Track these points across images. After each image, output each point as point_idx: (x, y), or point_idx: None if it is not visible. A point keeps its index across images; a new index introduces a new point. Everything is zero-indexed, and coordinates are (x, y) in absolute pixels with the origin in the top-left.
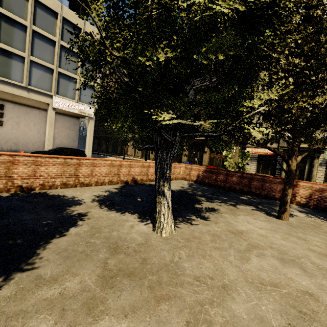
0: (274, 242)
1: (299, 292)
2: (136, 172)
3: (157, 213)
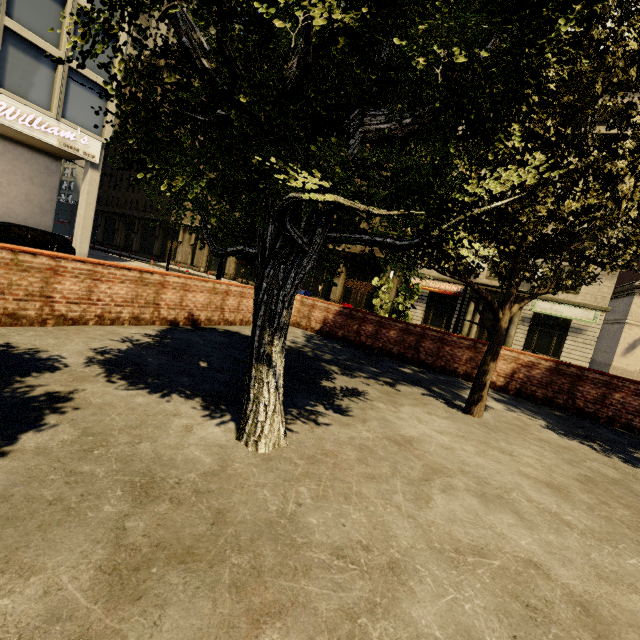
0: (465, 460)
1: (519, 562)
2: (198, 304)
3: (250, 403)
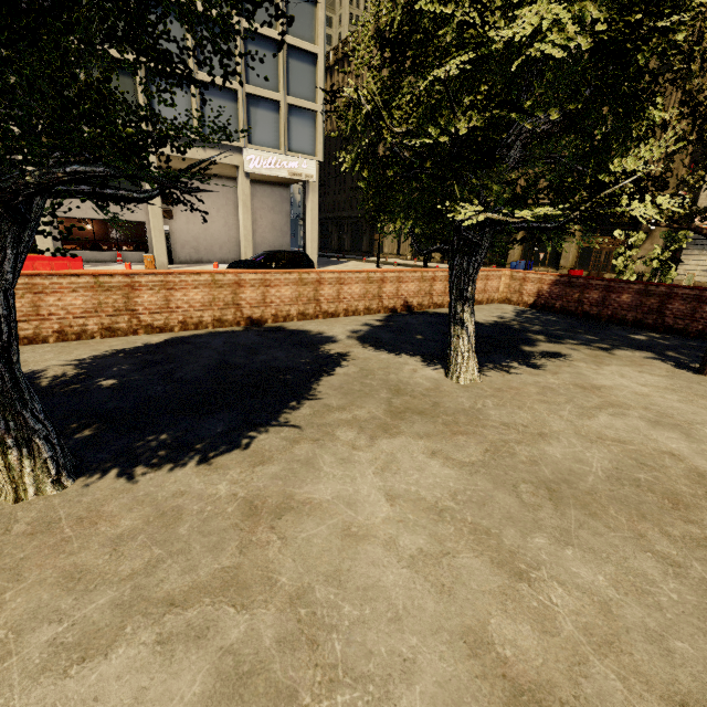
0: (657, 403)
1: (657, 451)
2: (410, 292)
3: (451, 352)
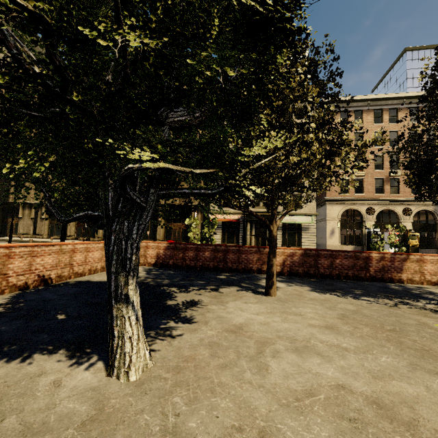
0: (278, 328)
1: (333, 389)
2: (47, 265)
3: (115, 339)
